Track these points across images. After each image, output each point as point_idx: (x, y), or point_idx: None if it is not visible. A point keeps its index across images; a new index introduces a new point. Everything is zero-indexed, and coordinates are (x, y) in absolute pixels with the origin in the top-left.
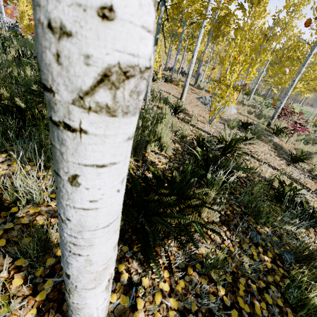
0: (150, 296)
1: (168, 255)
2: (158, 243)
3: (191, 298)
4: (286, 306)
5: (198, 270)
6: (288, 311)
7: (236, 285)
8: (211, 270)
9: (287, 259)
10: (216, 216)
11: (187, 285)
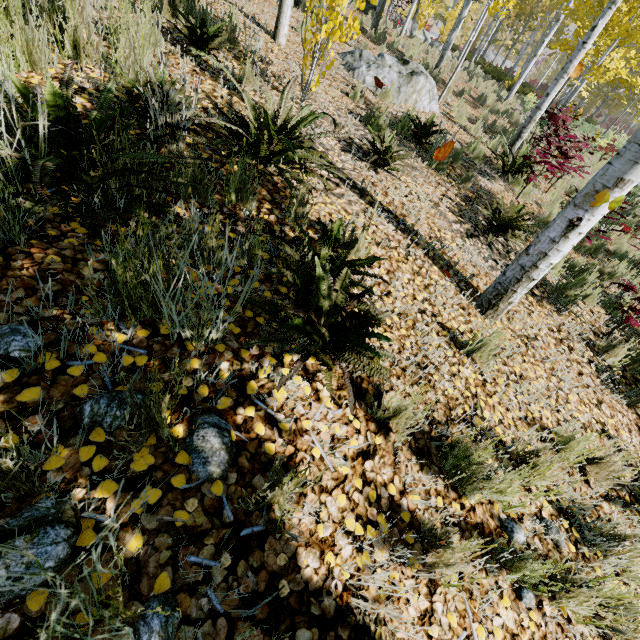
0: None
1: None
2: None
3: None
4: None
5: None
6: None
7: None
8: None
9: (85, 414)
10: None
11: None
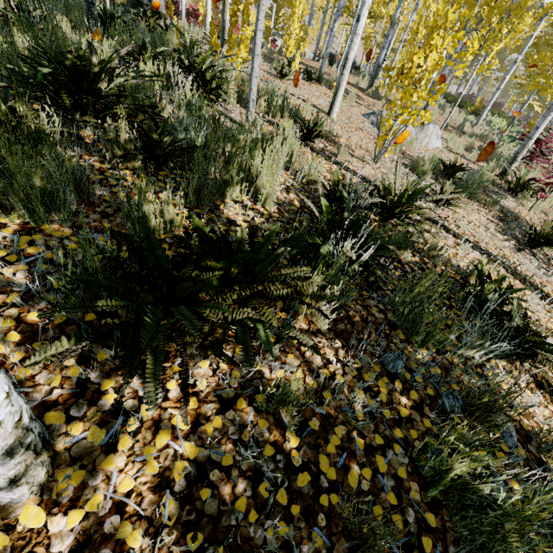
0: (149, 434)
1: (186, 370)
2: (193, 355)
3: (227, 447)
4: (413, 480)
5: (258, 404)
6: (413, 487)
7: (325, 435)
8: (281, 407)
9: (446, 406)
10: (324, 321)
11: (228, 425)
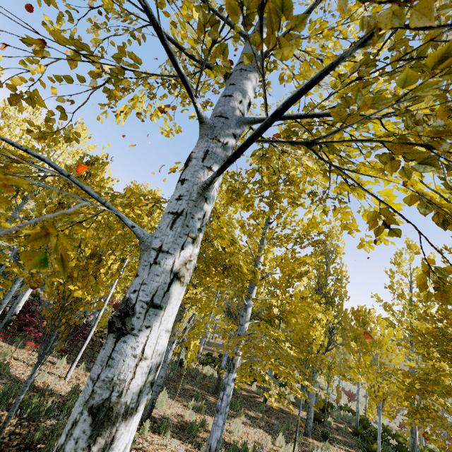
0: None
1: None
2: None
3: None
4: None
5: None
6: None
7: None
8: None
9: None
10: None
11: None
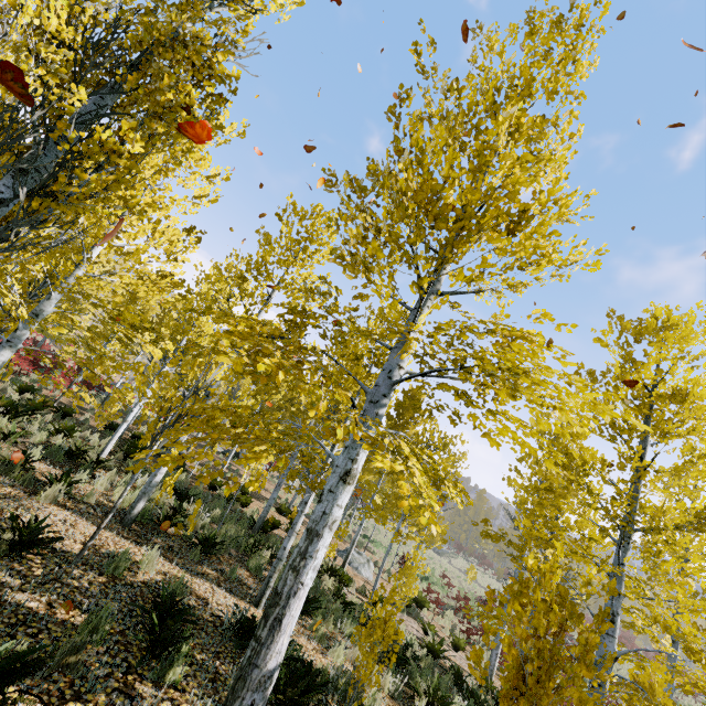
0: None
1: None
2: None
3: None
4: None
5: None
6: None
7: None
8: None
9: None
10: None
11: None
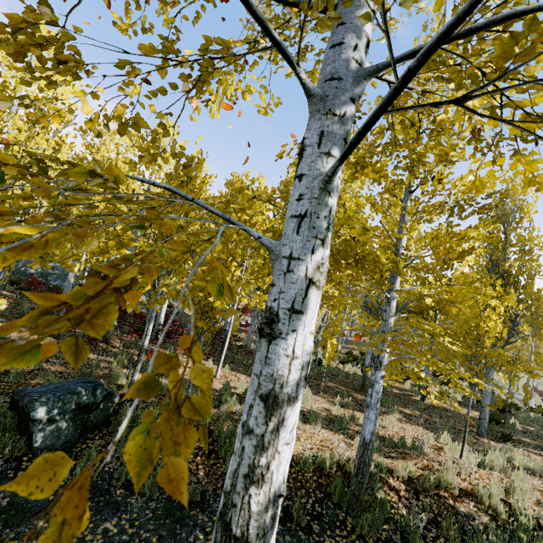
0: None
1: None
2: None
3: None
4: None
5: None
6: None
7: None
8: None
9: None
10: None
11: None
